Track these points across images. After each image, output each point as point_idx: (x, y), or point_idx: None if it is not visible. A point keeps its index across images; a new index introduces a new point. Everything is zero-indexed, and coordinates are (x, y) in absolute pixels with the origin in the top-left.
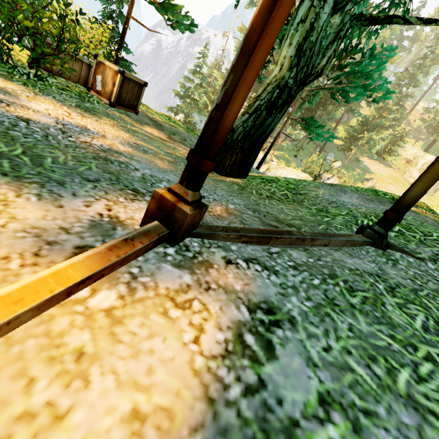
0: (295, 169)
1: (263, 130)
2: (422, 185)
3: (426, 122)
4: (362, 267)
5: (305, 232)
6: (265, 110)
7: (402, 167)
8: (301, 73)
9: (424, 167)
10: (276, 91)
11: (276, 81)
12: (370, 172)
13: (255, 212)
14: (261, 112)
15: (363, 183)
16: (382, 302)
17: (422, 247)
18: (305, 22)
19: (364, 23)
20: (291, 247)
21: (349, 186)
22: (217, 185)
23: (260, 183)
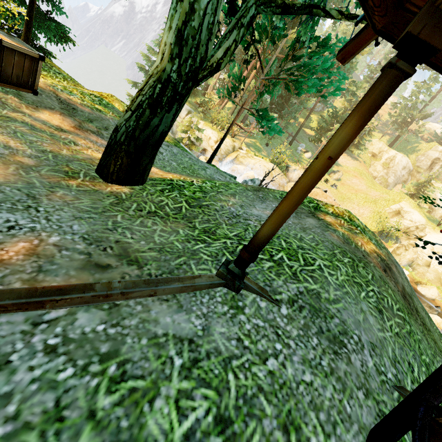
0: (264, 158)
1: (150, 132)
2: (272, 223)
3: (392, 117)
4: (177, 329)
5: (119, 283)
6: (148, 108)
7: (368, 161)
8: (185, 66)
9: (387, 162)
10: (157, 86)
11: (157, 74)
12: (338, 164)
13: (91, 245)
14: (144, 111)
15: (330, 175)
16: (154, 395)
17: (289, 284)
18: (183, 2)
19: (276, 11)
20: (90, 306)
21: (278, 191)
22: (75, 201)
23: (155, 193)
